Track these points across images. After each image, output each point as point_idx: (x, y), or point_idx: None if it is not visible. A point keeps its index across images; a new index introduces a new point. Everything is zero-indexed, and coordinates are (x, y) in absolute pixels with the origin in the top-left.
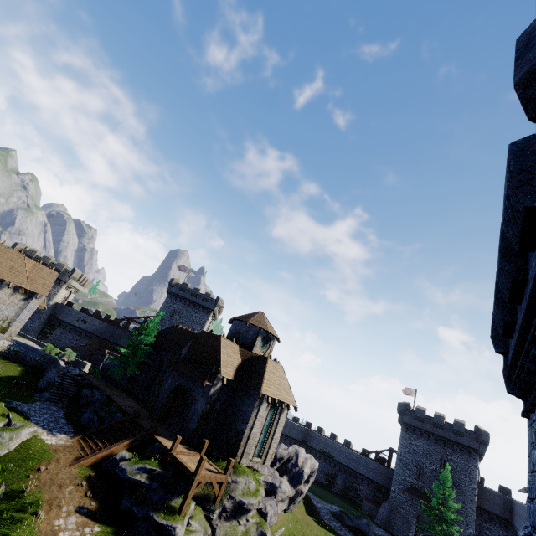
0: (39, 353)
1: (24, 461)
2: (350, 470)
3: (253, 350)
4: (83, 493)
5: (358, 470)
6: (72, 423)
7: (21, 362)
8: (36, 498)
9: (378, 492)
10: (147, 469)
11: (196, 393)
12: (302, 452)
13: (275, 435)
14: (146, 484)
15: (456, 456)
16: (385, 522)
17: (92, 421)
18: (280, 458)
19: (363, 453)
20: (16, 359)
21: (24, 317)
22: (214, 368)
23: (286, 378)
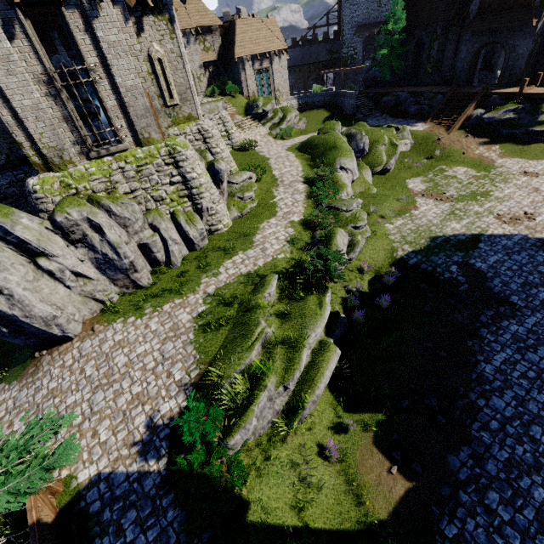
0: (320, 96)
1: (425, 140)
2: None
3: None
4: (472, 139)
5: None
6: (406, 118)
7: (313, 108)
8: (454, 149)
9: None
10: (512, 109)
11: (512, 40)
12: None
13: None
14: (515, 118)
15: None
16: None
17: (422, 110)
18: None
19: None
20: (309, 109)
21: (285, 77)
22: (537, 1)
23: None
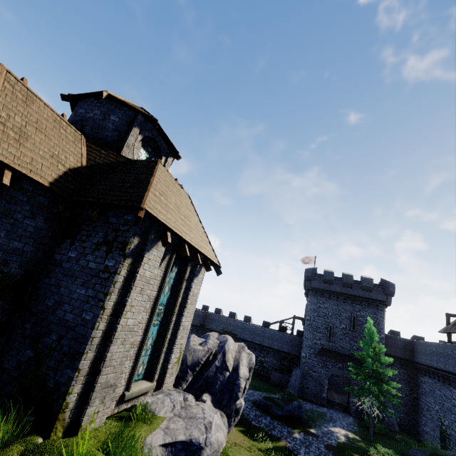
0: None
1: None
2: (254, 344)
3: (121, 154)
4: None
5: (263, 343)
6: None
7: None
8: None
9: (284, 360)
10: None
11: None
12: (230, 343)
13: (182, 322)
14: None
15: (365, 311)
16: (298, 389)
17: None
18: (194, 363)
19: (266, 326)
20: None
21: None
22: None
23: (196, 217)
